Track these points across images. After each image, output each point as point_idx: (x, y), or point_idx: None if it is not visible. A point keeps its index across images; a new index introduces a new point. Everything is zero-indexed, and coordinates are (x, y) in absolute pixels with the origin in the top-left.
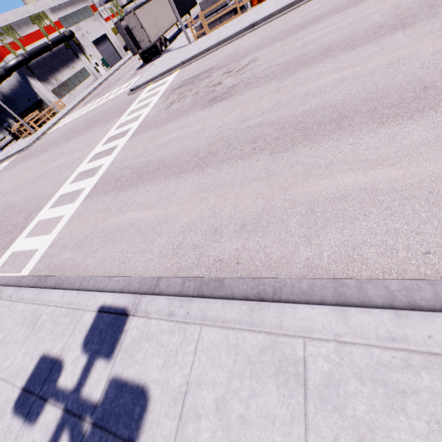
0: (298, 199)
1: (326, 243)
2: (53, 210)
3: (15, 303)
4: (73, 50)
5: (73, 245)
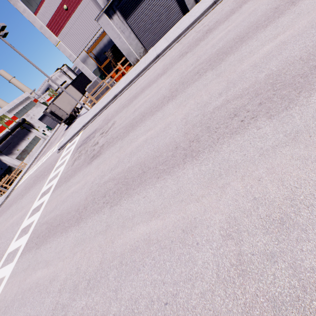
0: (117, 252)
1: (124, 297)
2: (1, 270)
3: None
4: (26, 129)
5: (3, 310)
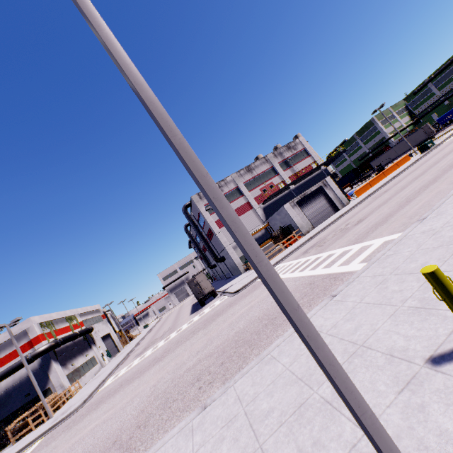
0: None
1: None
2: (338, 261)
3: (442, 204)
4: (88, 342)
5: (409, 220)
